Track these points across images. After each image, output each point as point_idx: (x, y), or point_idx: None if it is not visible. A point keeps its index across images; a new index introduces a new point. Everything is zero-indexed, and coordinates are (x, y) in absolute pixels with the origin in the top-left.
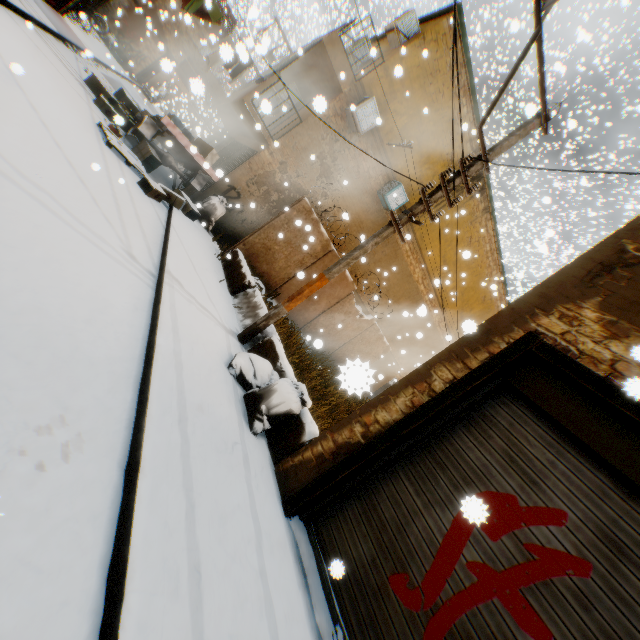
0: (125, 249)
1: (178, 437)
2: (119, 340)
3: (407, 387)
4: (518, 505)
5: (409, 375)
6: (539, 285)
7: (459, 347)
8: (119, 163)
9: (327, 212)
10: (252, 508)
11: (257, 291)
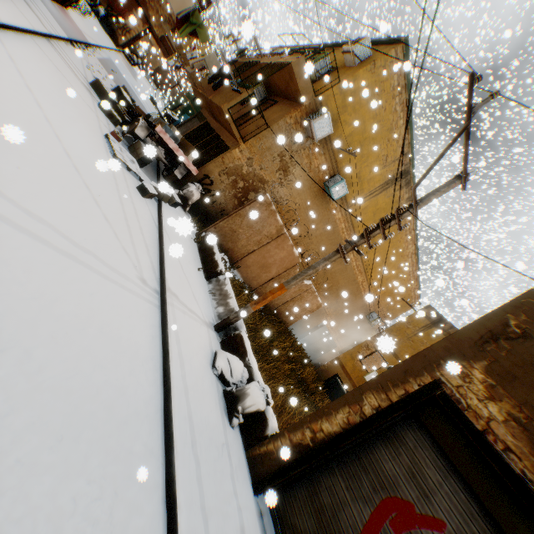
0: (139, 276)
1: (193, 463)
2: (148, 379)
3: (345, 406)
4: (415, 510)
5: (347, 395)
6: (445, 339)
7: (384, 380)
8: (123, 172)
9: (282, 197)
10: (236, 500)
11: (227, 279)
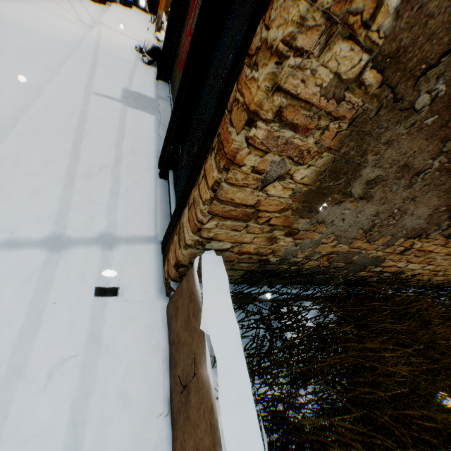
0: (78, 20)
1: (93, 51)
2: (75, 39)
3: None
4: None
5: None
6: None
7: None
8: None
9: None
10: (132, 72)
11: (164, 22)
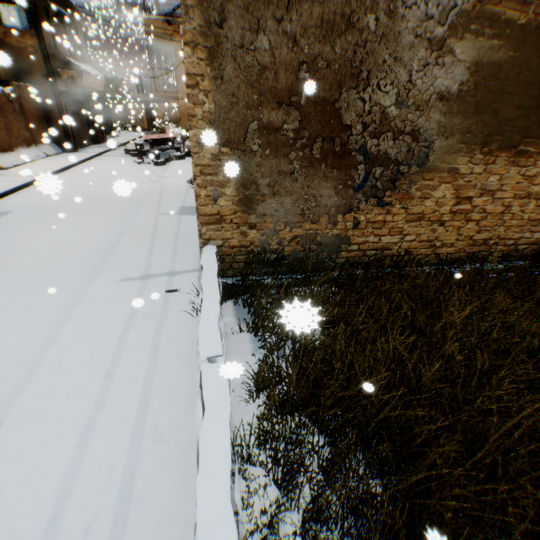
0: (149, 180)
1: (159, 193)
2: (148, 192)
3: None
4: None
5: None
6: None
7: None
8: (145, 166)
9: None
10: (185, 196)
11: None
